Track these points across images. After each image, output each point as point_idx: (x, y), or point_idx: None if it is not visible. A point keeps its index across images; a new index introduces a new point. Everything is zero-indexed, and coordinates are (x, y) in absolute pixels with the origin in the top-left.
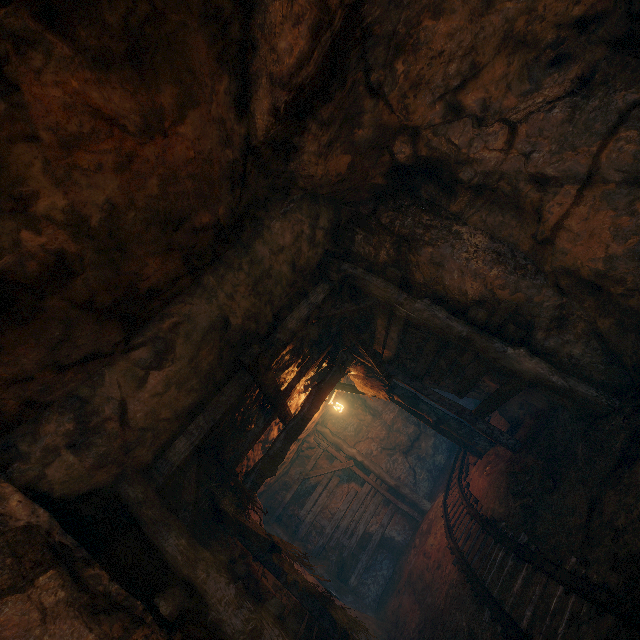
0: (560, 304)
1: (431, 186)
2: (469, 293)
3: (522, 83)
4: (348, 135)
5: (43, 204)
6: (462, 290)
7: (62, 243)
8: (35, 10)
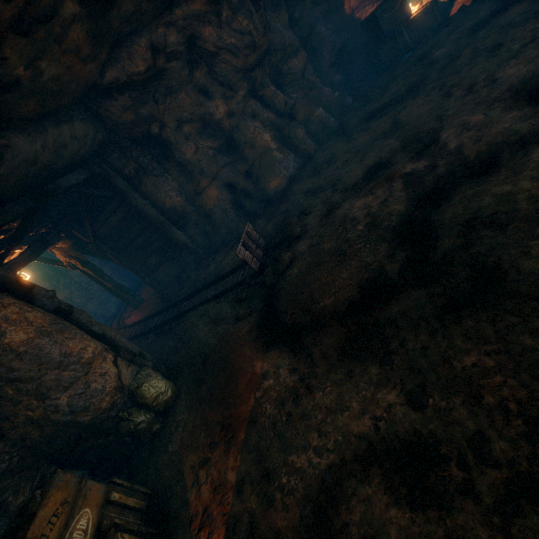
0: (198, 219)
1: (158, 151)
2: (167, 205)
3: (203, 135)
4: (138, 108)
5: (39, 63)
6: (164, 202)
7: (25, 79)
8: (89, 12)
